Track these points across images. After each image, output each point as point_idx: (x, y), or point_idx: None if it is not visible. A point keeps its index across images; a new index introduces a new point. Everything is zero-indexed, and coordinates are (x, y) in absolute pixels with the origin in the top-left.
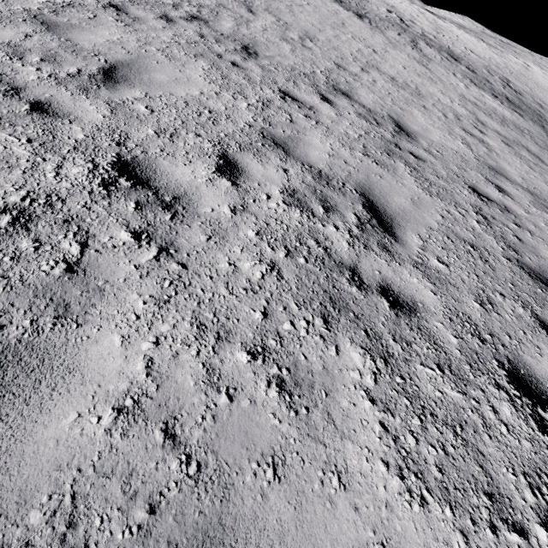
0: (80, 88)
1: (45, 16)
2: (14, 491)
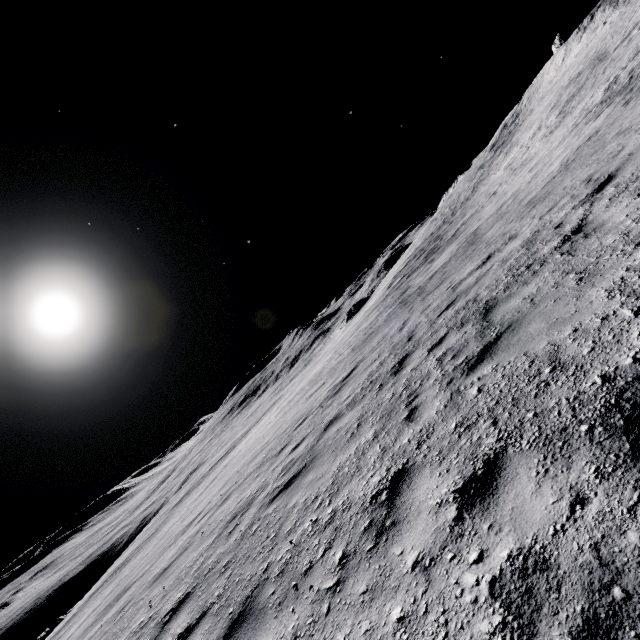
0: (639, 115)
1: (636, 104)
2: (599, 174)
